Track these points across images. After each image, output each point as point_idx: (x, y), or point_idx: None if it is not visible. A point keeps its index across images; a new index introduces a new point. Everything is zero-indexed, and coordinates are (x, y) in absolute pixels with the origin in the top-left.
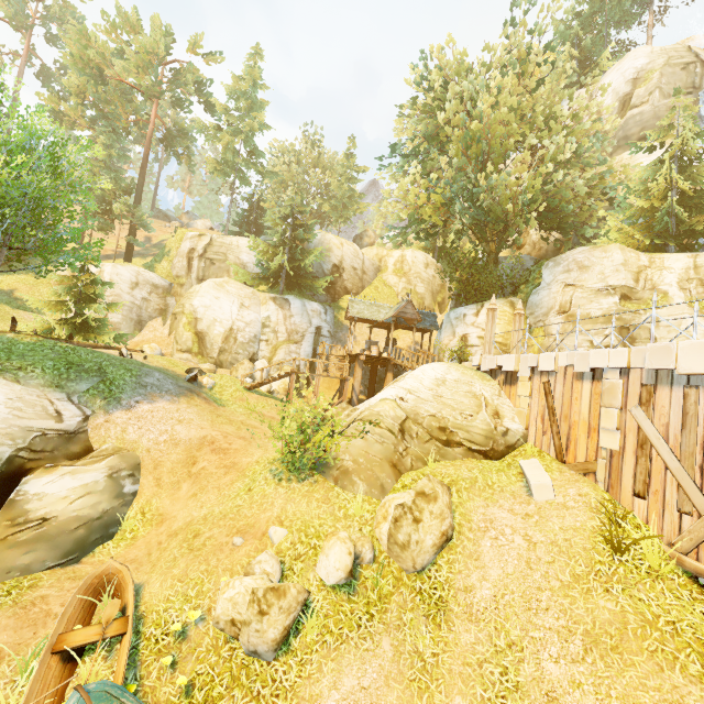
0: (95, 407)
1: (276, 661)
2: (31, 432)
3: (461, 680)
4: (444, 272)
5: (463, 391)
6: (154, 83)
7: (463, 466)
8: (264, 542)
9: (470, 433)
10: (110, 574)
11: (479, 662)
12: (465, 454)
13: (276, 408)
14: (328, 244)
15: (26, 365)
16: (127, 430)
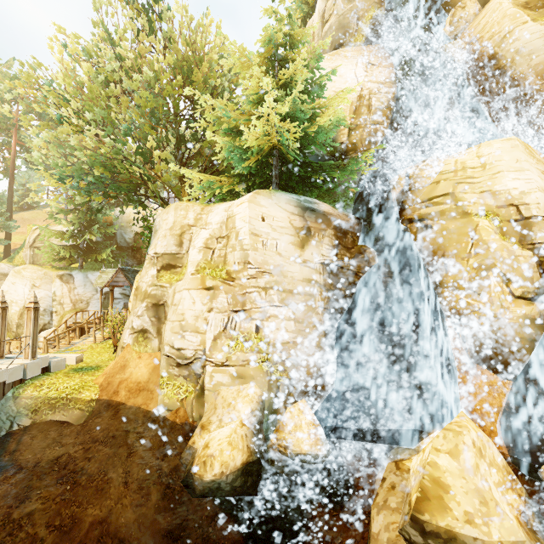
0: None
1: None
2: None
3: None
4: None
5: None
6: (4, 119)
7: None
8: None
9: None
10: None
11: None
12: None
13: None
14: (128, 217)
15: None
16: None
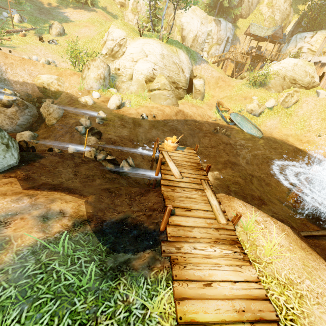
0: (192, 63)
1: (258, 118)
2: (190, 68)
3: (292, 124)
4: (292, 5)
5: (303, 69)
6: None
7: (300, 89)
8: (251, 99)
9: (303, 82)
10: (218, 102)
11: (296, 122)
12: (300, 87)
13: (222, 72)
14: None
15: (181, 47)
16: (201, 71)
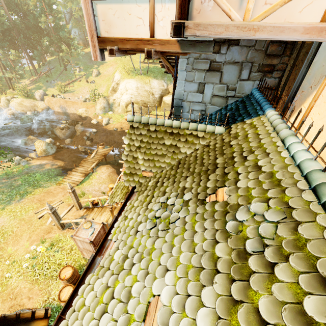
0: (168, 83)
1: None
2: (161, 89)
3: None
4: None
5: None
6: None
7: None
8: None
9: None
10: None
11: None
12: None
13: None
14: None
15: (157, 75)
16: None
